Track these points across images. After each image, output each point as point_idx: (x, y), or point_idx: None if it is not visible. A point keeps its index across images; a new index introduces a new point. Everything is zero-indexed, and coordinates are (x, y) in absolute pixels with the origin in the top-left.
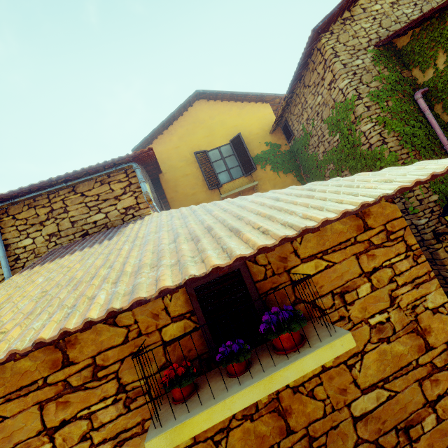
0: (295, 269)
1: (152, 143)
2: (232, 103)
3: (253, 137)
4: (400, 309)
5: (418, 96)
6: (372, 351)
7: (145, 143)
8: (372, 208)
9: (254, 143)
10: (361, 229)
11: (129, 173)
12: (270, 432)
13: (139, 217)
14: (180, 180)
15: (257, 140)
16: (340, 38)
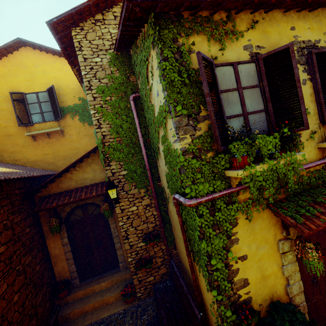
0: None
1: None
2: (56, 57)
3: (70, 91)
4: None
5: (130, 99)
6: None
7: None
8: None
9: (69, 96)
10: None
11: None
12: None
13: None
14: None
15: (72, 94)
16: (88, 36)
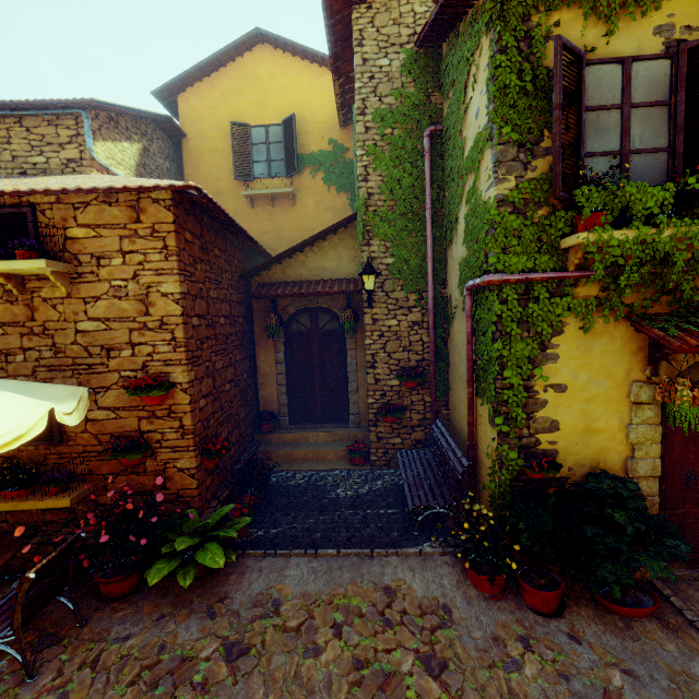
0: (71, 230)
1: (185, 91)
2: (306, 63)
3: (317, 126)
4: (138, 283)
5: (425, 134)
6: (106, 300)
7: (175, 88)
8: (149, 209)
9: (315, 135)
10: (134, 220)
11: (79, 122)
12: (22, 315)
13: (80, 174)
14: (205, 155)
15: (320, 131)
16: (377, 19)
